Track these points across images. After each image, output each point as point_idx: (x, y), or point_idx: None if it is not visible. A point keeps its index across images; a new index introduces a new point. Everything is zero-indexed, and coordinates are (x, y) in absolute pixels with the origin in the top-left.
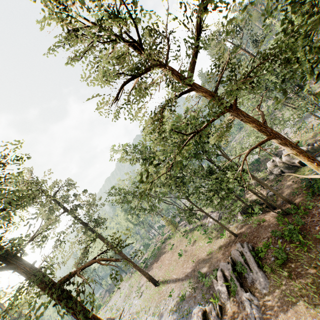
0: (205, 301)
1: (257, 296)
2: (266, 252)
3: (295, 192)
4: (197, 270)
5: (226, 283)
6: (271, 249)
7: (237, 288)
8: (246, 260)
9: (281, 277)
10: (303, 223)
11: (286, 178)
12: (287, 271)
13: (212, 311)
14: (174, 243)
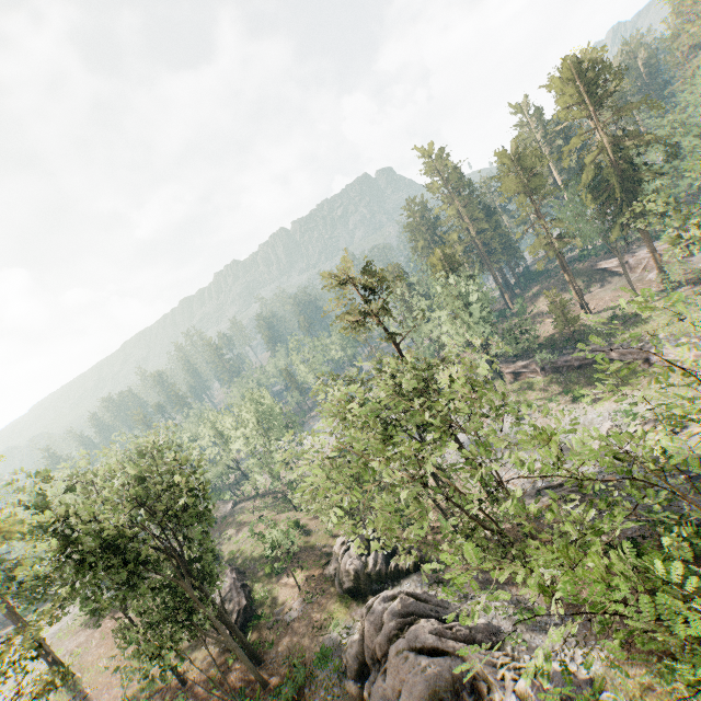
0: None
1: None
2: None
3: (290, 657)
4: None
5: None
6: None
7: None
8: None
9: None
10: None
11: (327, 598)
12: None
13: None
14: None
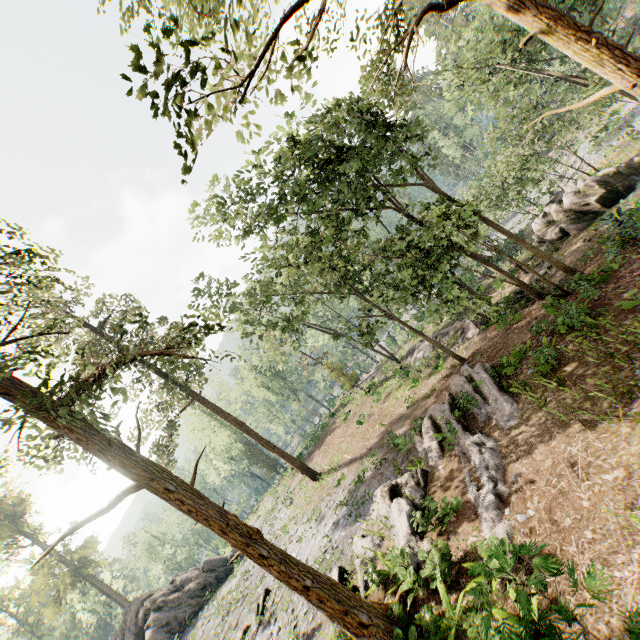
0: (399, 473)
1: (495, 436)
2: (517, 364)
3: (587, 254)
4: (388, 435)
5: (438, 434)
6: (528, 359)
7: (457, 435)
8: (478, 387)
9: (544, 394)
10: (596, 295)
11: (572, 240)
12: (555, 375)
13: (409, 481)
14: (352, 410)
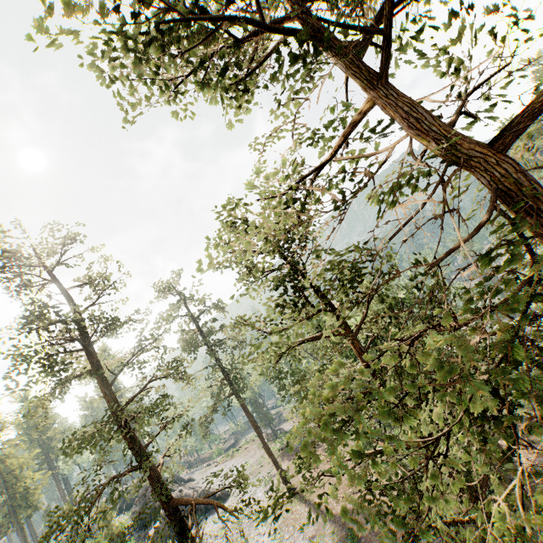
0: None
1: None
2: None
3: None
4: None
5: None
6: None
7: None
8: None
9: None
10: None
11: None
12: None
13: None
14: None
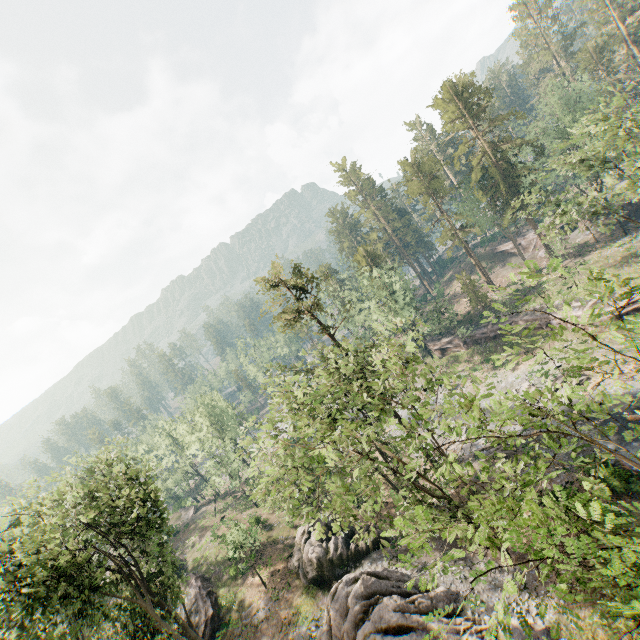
0: None
1: None
2: None
3: None
4: None
5: None
6: None
7: None
8: None
9: None
10: None
11: (293, 592)
12: None
13: None
14: None
